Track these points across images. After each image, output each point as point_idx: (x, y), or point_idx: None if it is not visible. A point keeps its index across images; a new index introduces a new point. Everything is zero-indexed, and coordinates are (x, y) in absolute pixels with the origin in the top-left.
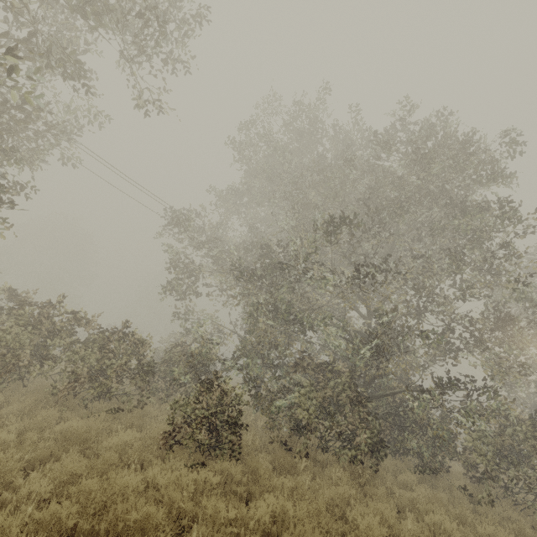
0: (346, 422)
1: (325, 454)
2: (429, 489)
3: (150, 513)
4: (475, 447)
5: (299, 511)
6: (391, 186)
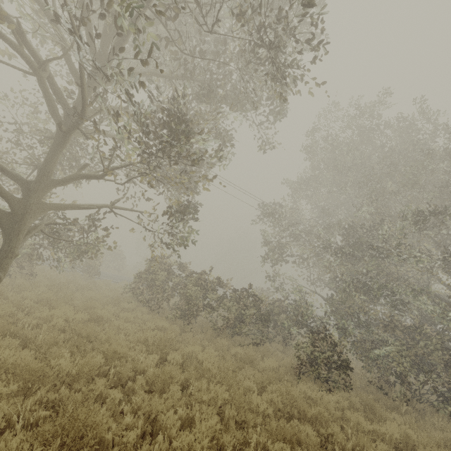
0: (441, 380)
1: (421, 404)
2: None
3: (321, 412)
4: None
5: (420, 439)
6: None
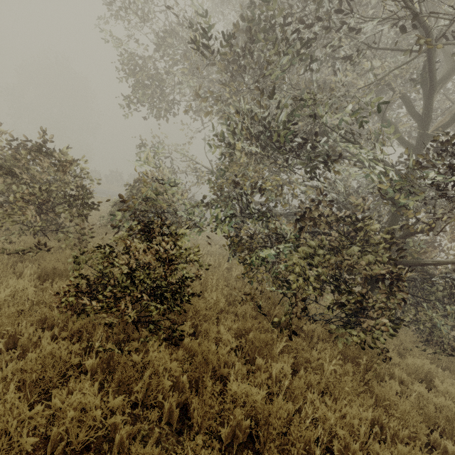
0: None
1: (311, 324)
2: (449, 380)
3: None
4: None
5: None
6: None
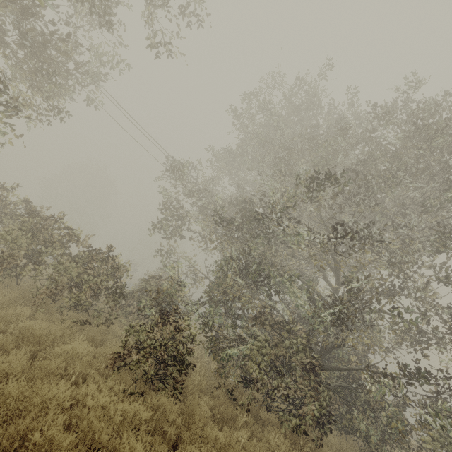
0: (295, 386)
1: (268, 413)
2: None
3: (56, 438)
4: (435, 451)
5: None
6: (382, 159)
